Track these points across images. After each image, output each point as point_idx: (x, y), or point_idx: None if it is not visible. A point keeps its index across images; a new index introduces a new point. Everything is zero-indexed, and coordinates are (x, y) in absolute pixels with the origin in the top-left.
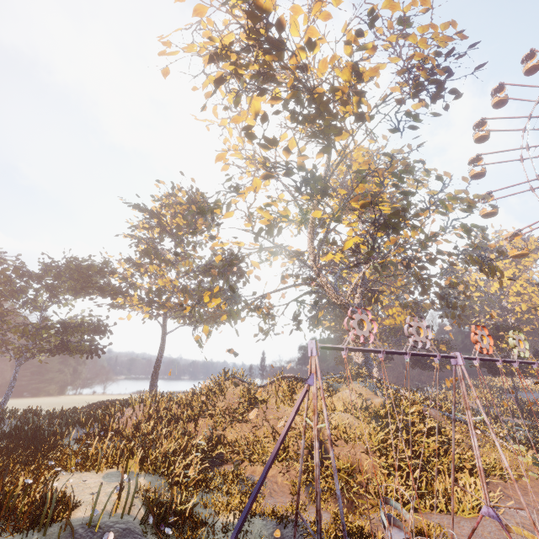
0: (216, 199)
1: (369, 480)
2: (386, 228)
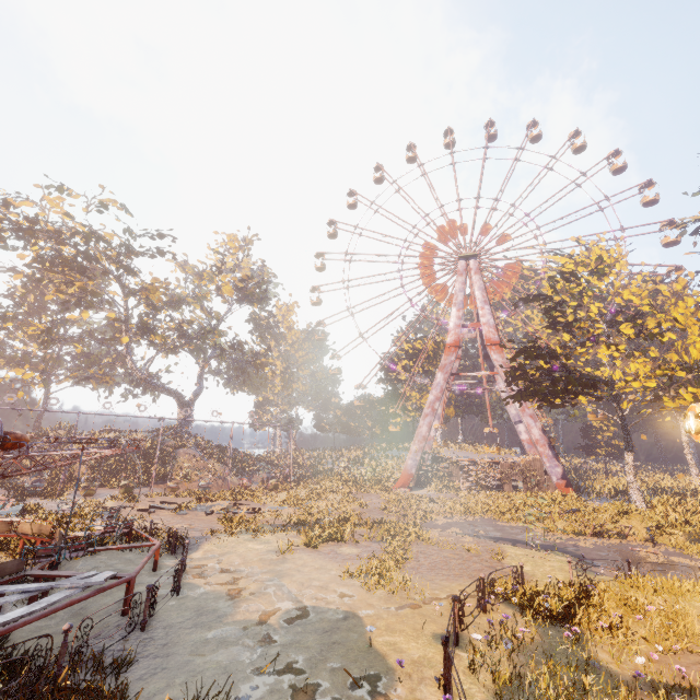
0: (6, 310)
1: (75, 476)
2: (150, 331)
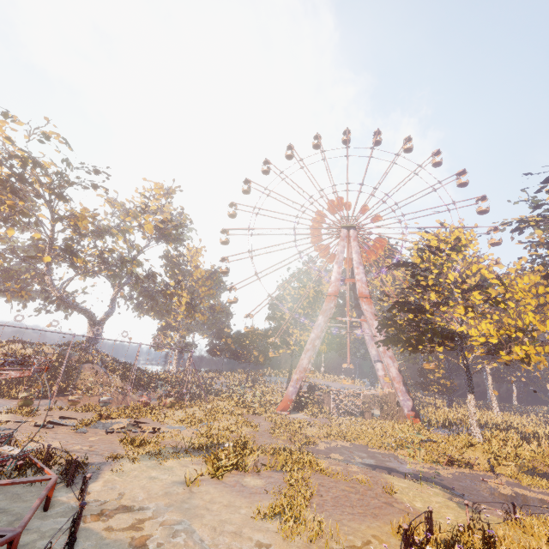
0: None
1: None
2: (72, 254)
